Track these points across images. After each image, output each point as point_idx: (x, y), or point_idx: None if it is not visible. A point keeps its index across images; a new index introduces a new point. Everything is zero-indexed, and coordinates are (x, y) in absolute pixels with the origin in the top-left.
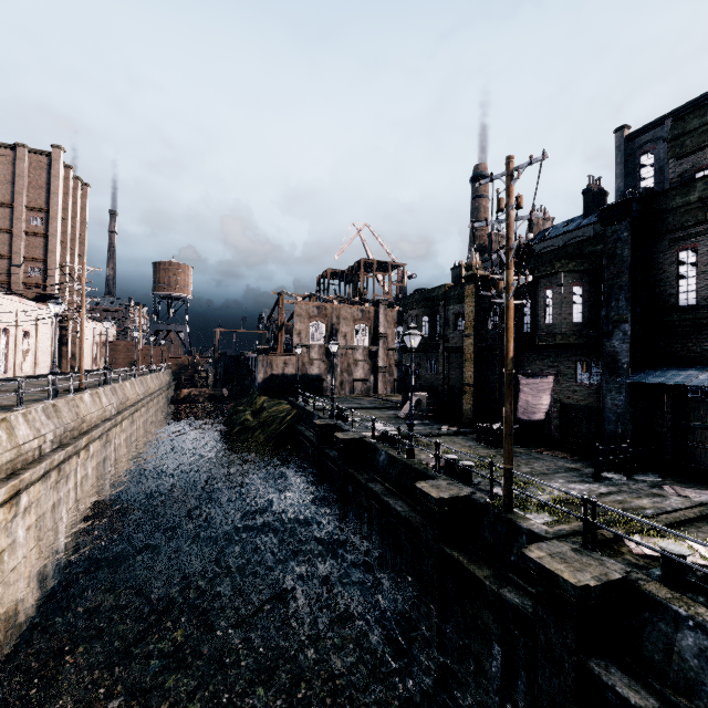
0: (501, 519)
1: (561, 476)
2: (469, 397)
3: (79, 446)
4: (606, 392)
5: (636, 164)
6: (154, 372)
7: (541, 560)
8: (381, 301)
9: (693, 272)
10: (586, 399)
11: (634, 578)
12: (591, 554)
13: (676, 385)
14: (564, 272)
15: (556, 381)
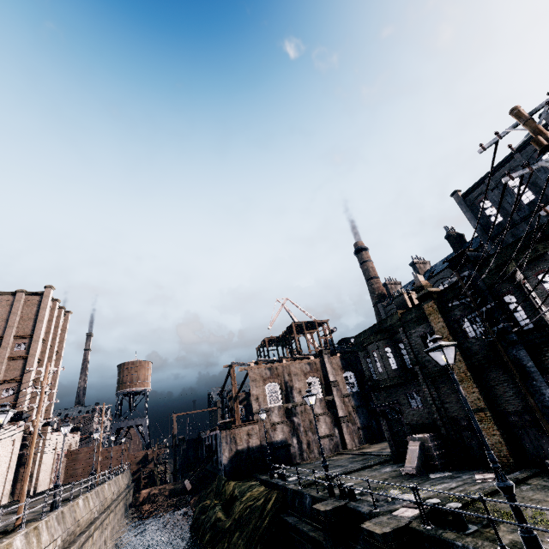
0: None
1: None
2: (489, 426)
3: None
4: None
5: (479, 209)
6: (112, 476)
7: None
8: (323, 351)
9: None
10: None
11: None
12: None
13: None
14: None
15: None
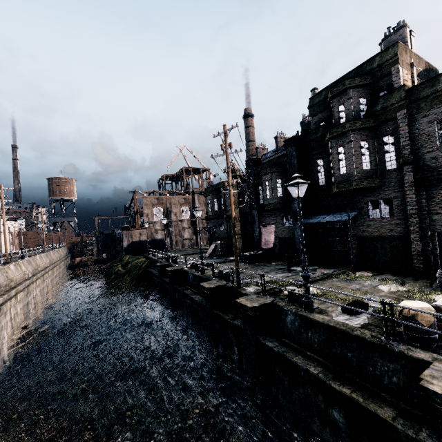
0: (236, 292)
1: (274, 272)
2: (240, 240)
3: (10, 295)
4: (295, 229)
5: None
6: (55, 249)
7: (241, 301)
8: (195, 192)
9: (323, 169)
10: (288, 234)
11: (276, 301)
12: (263, 297)
13: (322, 222)
14: (272, 172)
15: (276, 226)
